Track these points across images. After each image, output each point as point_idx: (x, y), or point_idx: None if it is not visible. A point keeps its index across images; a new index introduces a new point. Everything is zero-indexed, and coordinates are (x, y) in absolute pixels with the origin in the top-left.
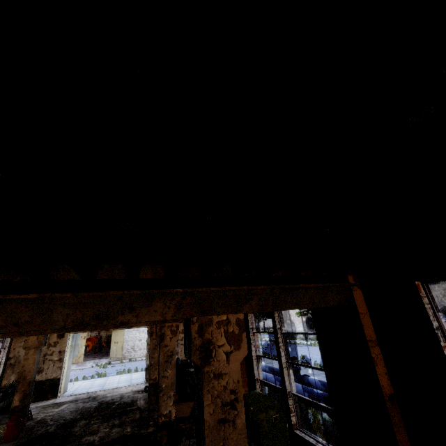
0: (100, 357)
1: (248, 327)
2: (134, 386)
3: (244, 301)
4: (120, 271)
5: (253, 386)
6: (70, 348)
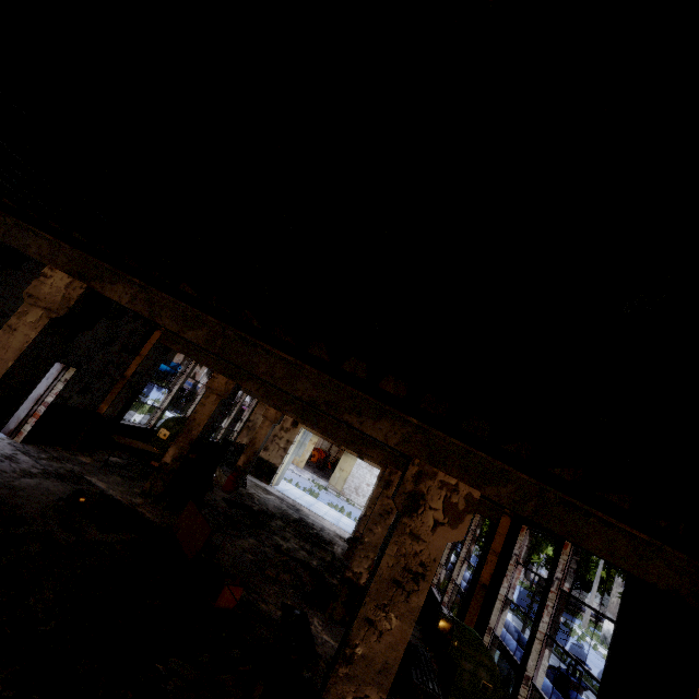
0: (320, 476)
1: (511, 550)
2: (339, 528)
3: (491, 480)
4: (364, 370)
5: (480, 633)
6: (298, 443)
